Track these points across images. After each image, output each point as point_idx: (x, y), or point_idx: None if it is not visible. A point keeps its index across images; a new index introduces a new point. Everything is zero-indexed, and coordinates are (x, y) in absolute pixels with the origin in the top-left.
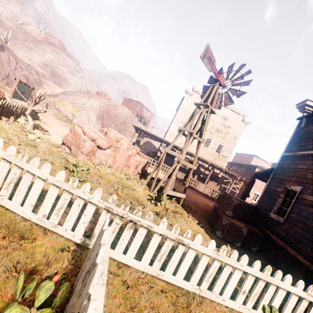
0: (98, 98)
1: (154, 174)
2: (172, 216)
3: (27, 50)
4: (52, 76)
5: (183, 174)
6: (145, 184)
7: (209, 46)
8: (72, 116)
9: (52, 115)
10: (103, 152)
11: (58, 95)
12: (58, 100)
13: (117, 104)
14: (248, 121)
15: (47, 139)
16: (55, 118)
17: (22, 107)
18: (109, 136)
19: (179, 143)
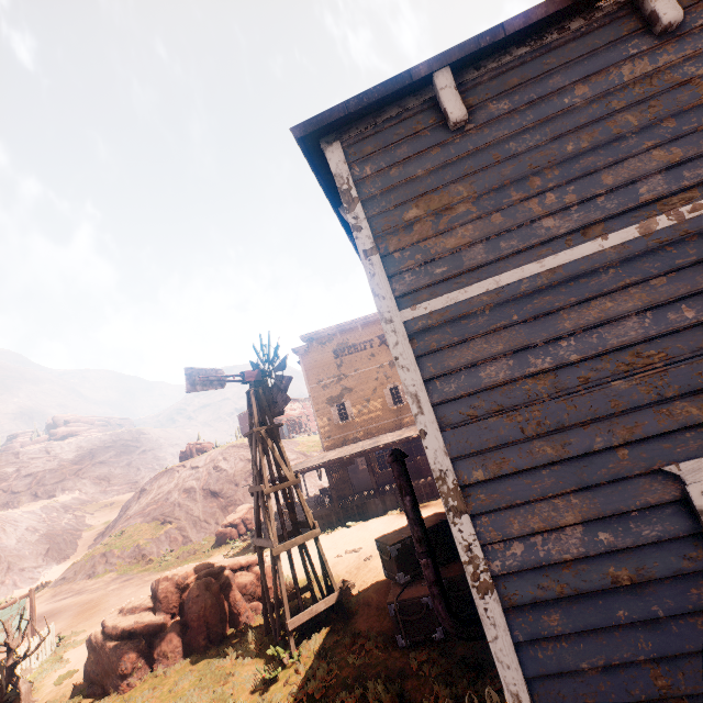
0: (186, 466)
1: (327, 554)
2: (305, 679)
3: (30, 482)
4: (96, 487)
5: (395, 491)
6: (258, 635)
7: (189, 368)
8: (154, 545)
9: (113, 582)
10: (163, 635)
11: (115, 521)
12: (117, 535)
13: (225, 447)
14: None
15: (61, 695)
16: (120, 583)
17: (6, 664)
18: (160, 596)
19: (352, 437)
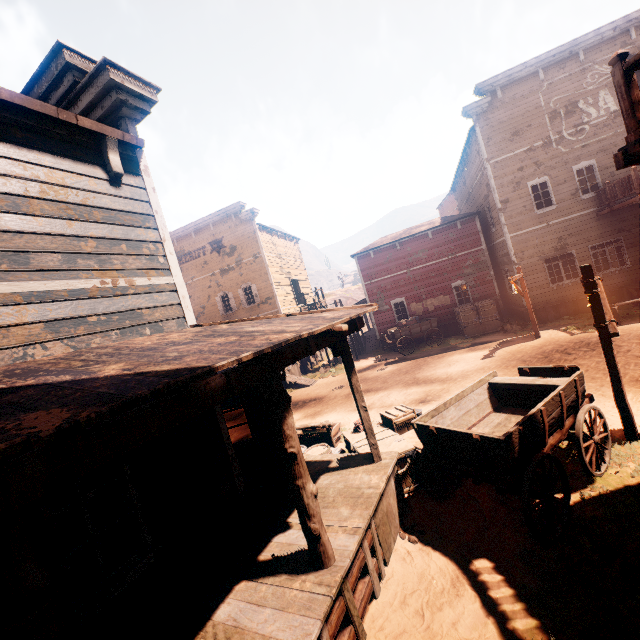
0: None
1: None
2: None
3: None
4: None
5: None
6: None
7: None
8: None
9: None
10: None
11: None
12: None
13: None
14: (247, 213)
15: None
16: None
17: None
18: None
19: None
